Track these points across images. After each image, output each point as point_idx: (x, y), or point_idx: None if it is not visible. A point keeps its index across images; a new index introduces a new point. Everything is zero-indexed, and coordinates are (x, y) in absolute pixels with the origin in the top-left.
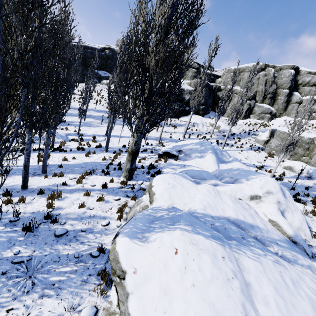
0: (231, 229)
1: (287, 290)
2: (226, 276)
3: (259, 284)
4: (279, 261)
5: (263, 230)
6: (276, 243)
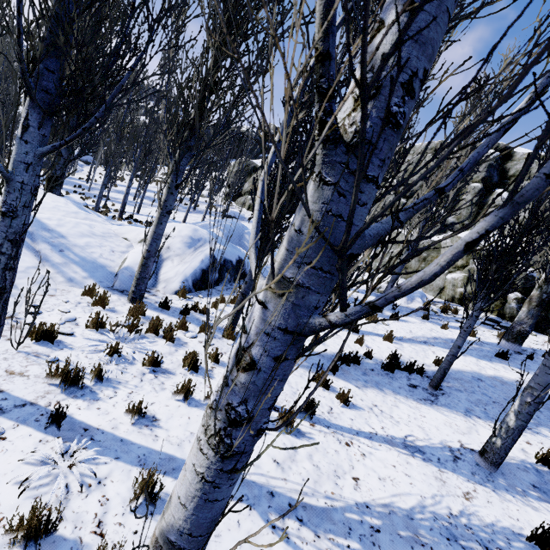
0: None
1: None
2: None
3: None
4: None
5: (66, 240)
6: (61, 250)
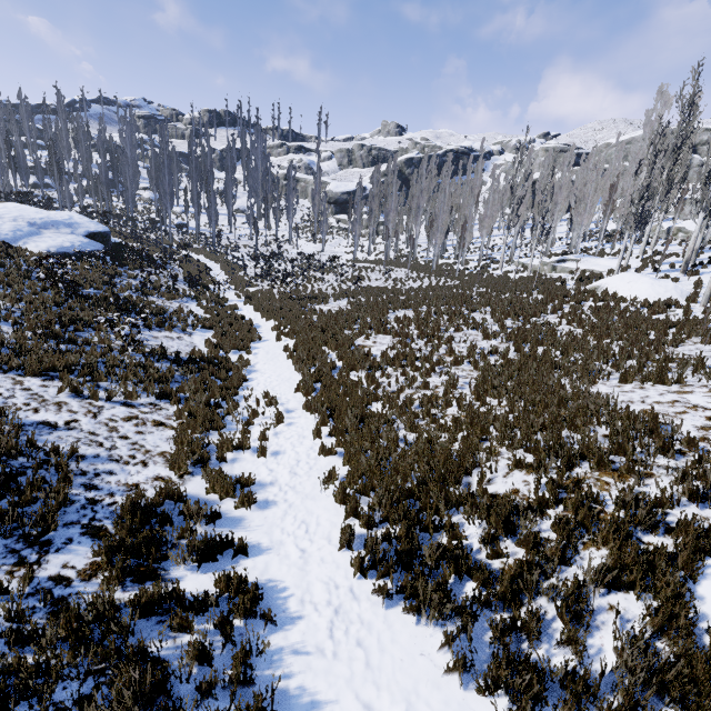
0: None
1: None
2: None
3: None
4: None
5: None
6: None
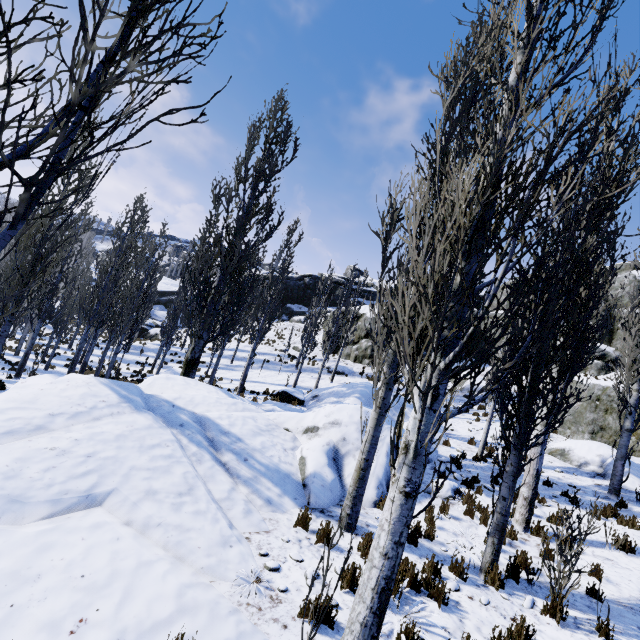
0: (177, 416)
1: (139, 446)
2: (82, 403)
3: (108, 423)
4: (200, 457)
5: (244, 444)
6: (246, 459)
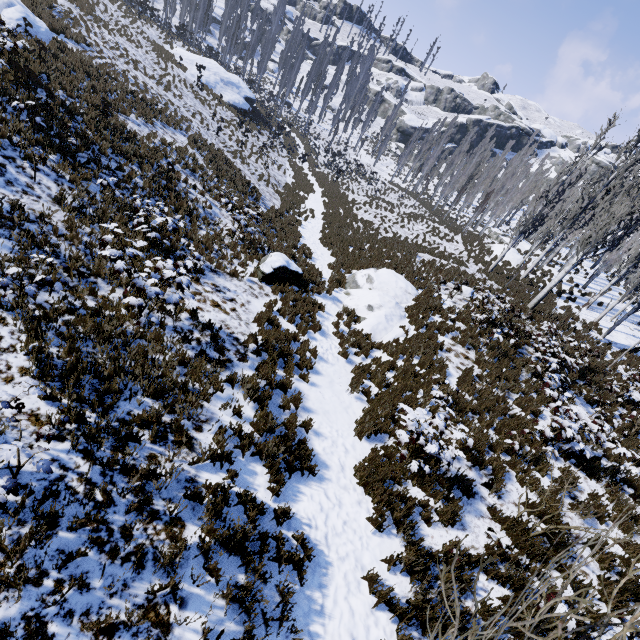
0: None
1: None
2: None
3: None
4: None
5: None
6: None
